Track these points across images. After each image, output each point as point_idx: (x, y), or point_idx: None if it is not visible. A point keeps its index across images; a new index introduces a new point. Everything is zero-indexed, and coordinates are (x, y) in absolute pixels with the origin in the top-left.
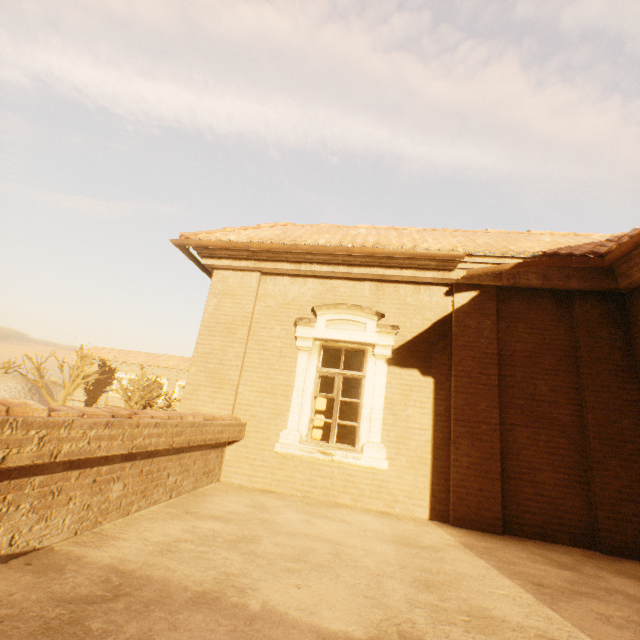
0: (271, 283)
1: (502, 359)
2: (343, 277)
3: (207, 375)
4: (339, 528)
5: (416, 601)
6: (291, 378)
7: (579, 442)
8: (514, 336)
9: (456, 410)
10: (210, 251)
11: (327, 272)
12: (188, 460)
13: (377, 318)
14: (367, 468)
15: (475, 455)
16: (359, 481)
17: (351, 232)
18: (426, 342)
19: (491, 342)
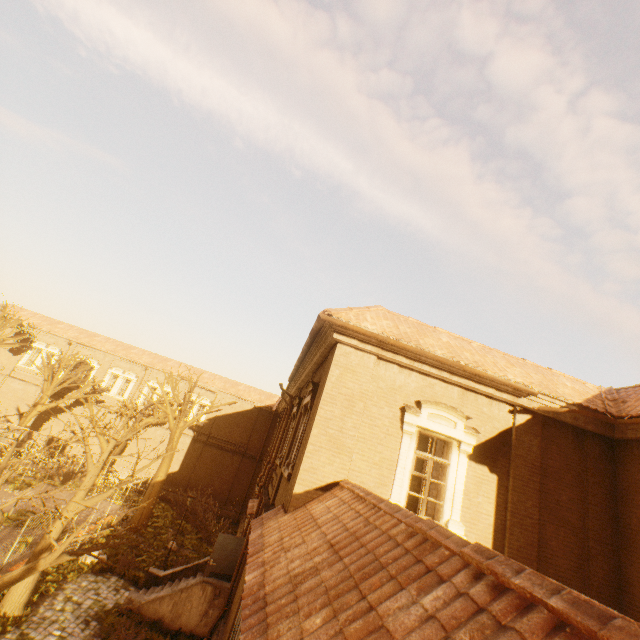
0: (383, 367)
1: (541, 470)
2: (439, 378)
3: (328, 439)
4: None
5: None
6: (395, 455)
7: (581, 539)
8: (549, 454)
9: (512, 504)
10: (343, 329)
11: (432, 373)
12: None
13: (465, 420)
14: None
15: (522, 541)
16: None
17: (441, 338)
18: (494, 446)
19: (537, 456)
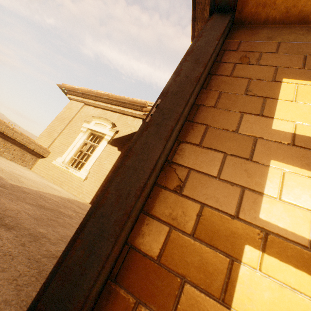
0: (86, 108)
1: None
2: (111, 110)
3: (48, 133)
4: (36, 177)
5: (0, 167)
6: (74, 141)
7: None
8: None
9: None
10: (70, 92)
11: (104, 106)
12: (10, 146)
13: (112, 125)
14: (79, 178)
15: None
16: (74, 182)
17: None
18: (126, 138)
19: None
